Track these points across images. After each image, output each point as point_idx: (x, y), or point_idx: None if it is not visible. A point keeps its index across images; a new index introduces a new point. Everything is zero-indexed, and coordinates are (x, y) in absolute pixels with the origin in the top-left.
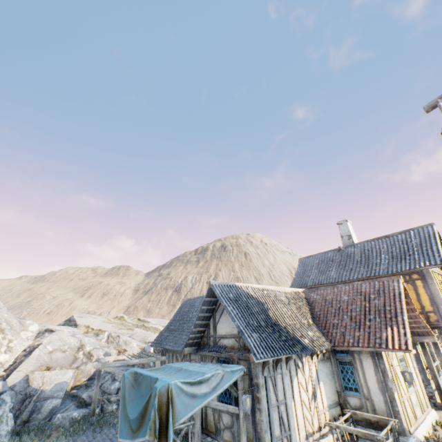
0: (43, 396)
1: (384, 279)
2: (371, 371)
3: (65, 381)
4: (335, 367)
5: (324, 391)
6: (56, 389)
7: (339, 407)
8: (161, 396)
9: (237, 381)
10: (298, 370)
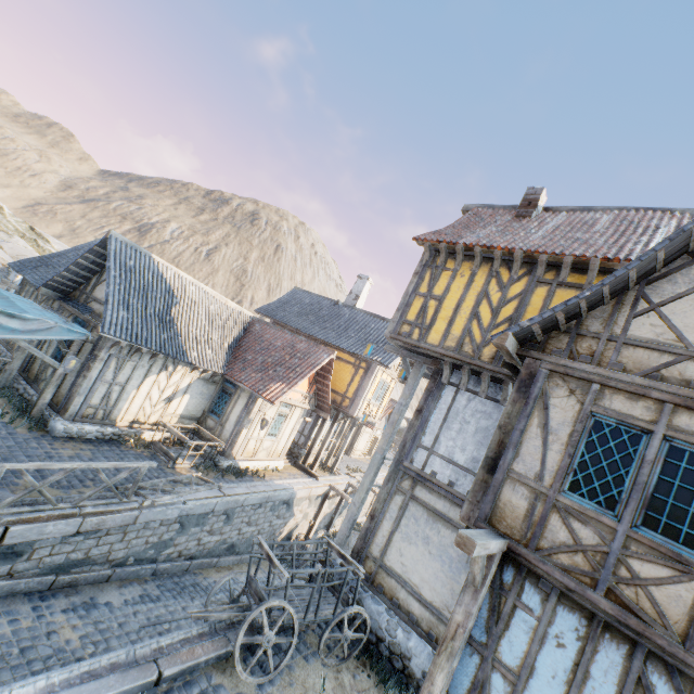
0: None
1: (323, 347)
2: (241, 408)
3: None
4: (217, 393)
5: (188, 403)
6: None
7: (197, 422)
8: None
9: (74, 343)
10: (165, 372)
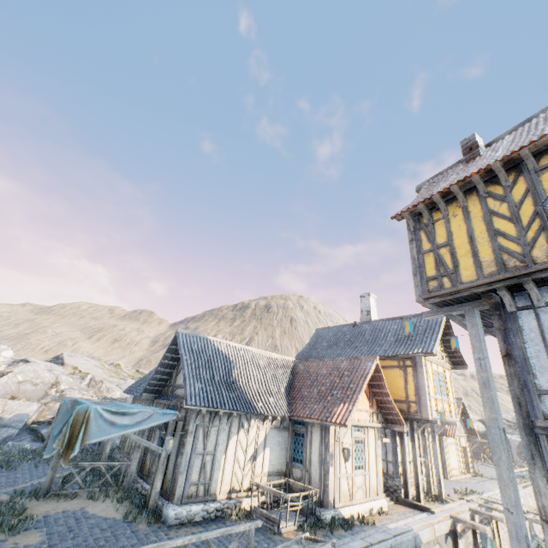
0: (0, 423)
1: (363, 358)
2: (317, 444)
3: (27, 413)
4: (290, 438)
5: (270, 457)
6: (15, 419)
7: (284, 477)
8: (79, 415)
9: (169, 424)
10: (242, 430)
